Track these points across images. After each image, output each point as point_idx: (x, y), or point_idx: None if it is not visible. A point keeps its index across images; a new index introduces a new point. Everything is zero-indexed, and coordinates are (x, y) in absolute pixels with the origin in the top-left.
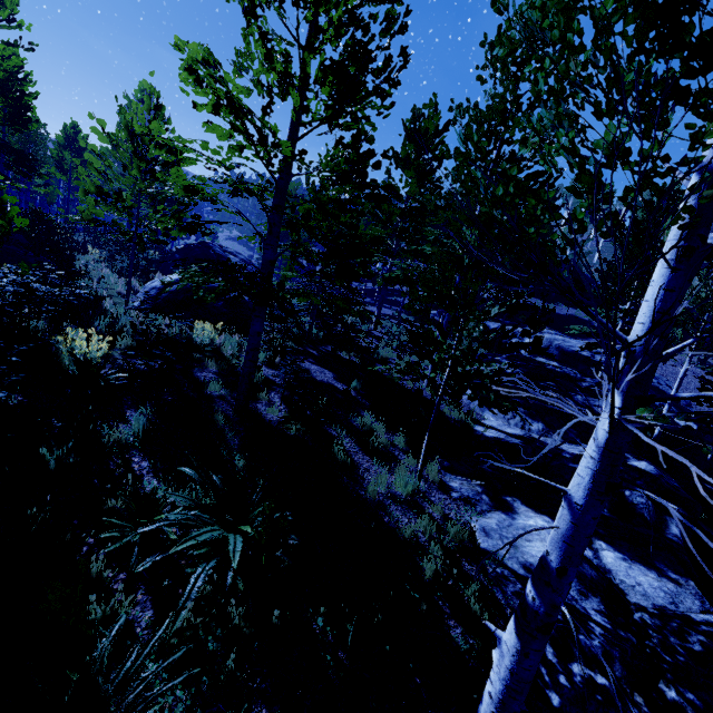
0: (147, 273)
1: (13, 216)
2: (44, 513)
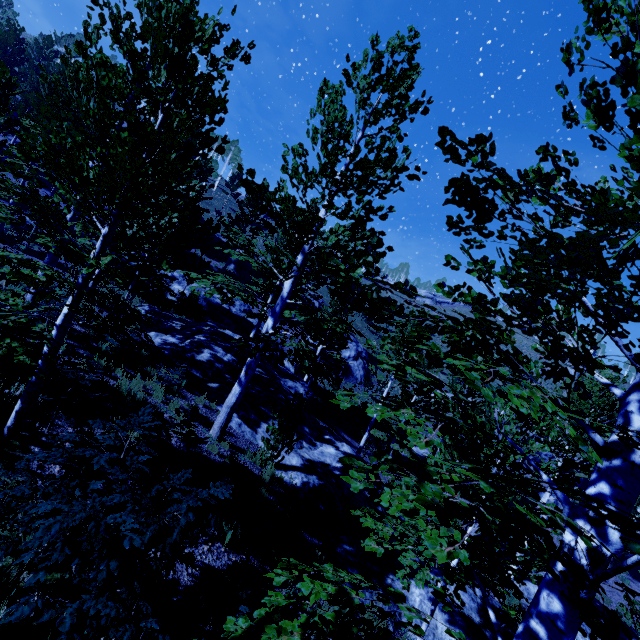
0: None
1: None
2: None
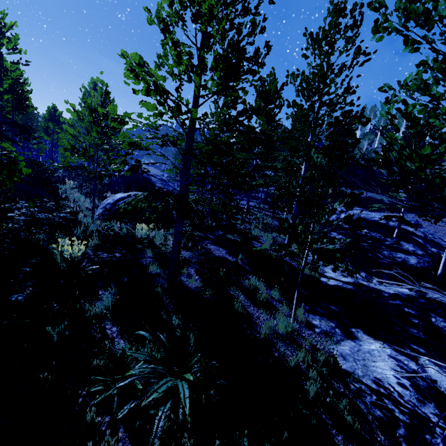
0: (102, 193)
1: (21, 168)
2: (52, 376)
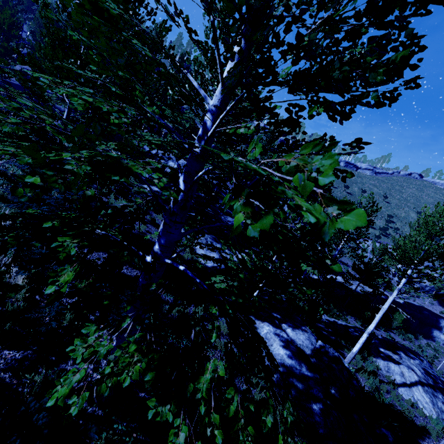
0: None
1: None
2: None
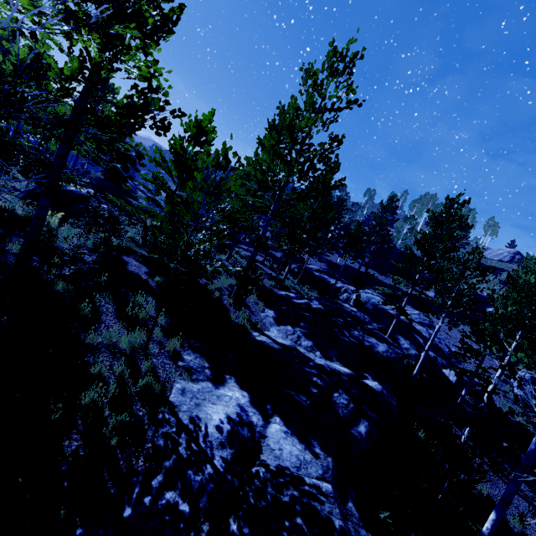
0: None
1: None
2: None
